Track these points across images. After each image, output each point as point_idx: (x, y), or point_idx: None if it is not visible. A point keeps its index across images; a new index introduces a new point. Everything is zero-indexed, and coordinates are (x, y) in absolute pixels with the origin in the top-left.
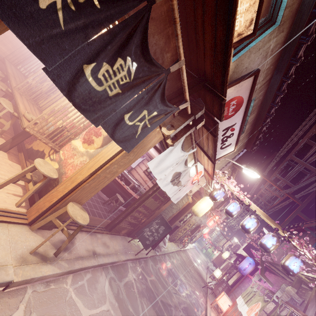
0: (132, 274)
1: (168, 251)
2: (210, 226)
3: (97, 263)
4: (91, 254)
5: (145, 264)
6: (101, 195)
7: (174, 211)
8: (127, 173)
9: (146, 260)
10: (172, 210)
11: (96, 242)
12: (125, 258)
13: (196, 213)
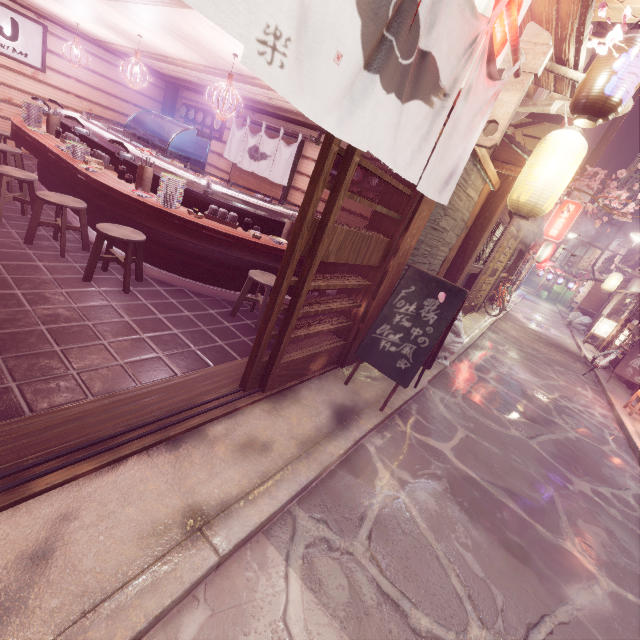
0: (389, 472)
1: (471, 339)
2: (554, 237)
3: (212, 558)
4: (176, 534)
5: (422, 410)
6: (221, 295)
7: (450, 237)
8: (258, 201)
9: (423, 395)
10: (443, 237)
11: (205, 461)
12: (345, 444)
13: (528, 208)
